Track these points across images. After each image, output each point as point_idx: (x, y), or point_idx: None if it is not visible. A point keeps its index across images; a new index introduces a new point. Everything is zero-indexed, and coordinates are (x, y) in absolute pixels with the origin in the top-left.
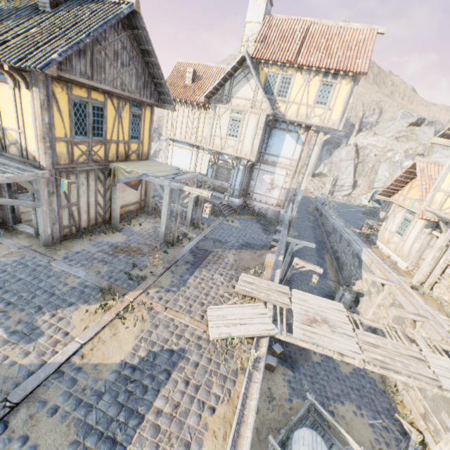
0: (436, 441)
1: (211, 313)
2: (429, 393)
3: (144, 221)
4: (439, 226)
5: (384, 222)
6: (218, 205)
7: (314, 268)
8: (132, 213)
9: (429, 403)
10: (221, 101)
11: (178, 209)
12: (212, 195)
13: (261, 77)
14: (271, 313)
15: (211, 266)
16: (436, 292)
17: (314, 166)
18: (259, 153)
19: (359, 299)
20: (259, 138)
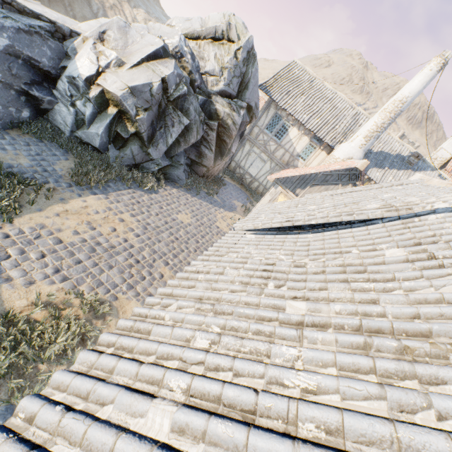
0: None
1: None
2: None
3: None
4: None
5: None
6: None
7: None
8: None
9: None
10: None
11: None
12: None
13: None
14: None
15: None
16: None
17: None
18: None
19: None
20: None
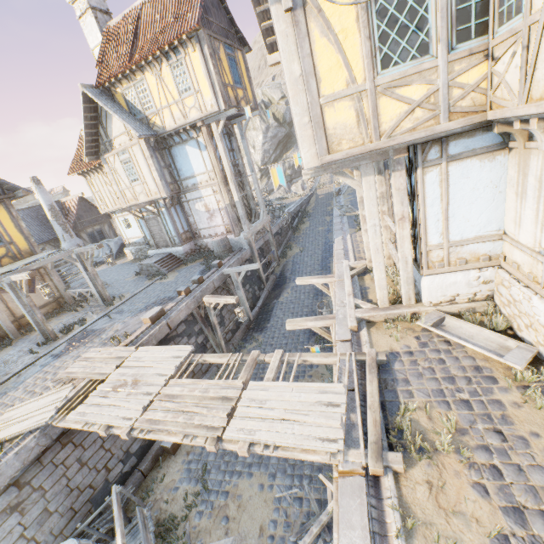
0: None
1: (1, 418)
2: None
3: (55, 320)
4: (385, 164)
5: None
6: (153, 265)
7: (225, 300)
8: (48, 316)
9: None
10: (108, 150)
11: (28, 302)
12: (158, 254)
13: (121, 101)
14: (72, 394)
15: (75, 351)
16: None
17: None
18: (171, 184)
19: None
20: (154, 169)
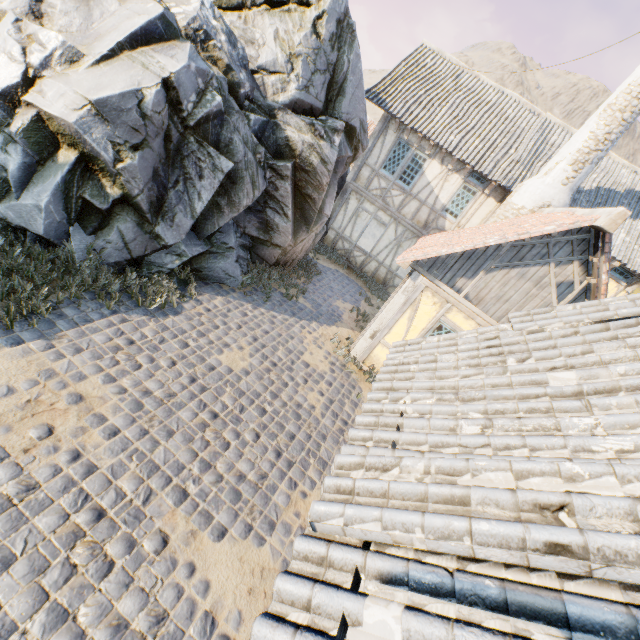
0: None
1: None
2: None
3: None
4: None
5: None
6: None
7: None
8: None
9: None
10: None
11: None
12: None
13: None
14: None
15: None
16: None
17: None
18: None
19: None
20: None
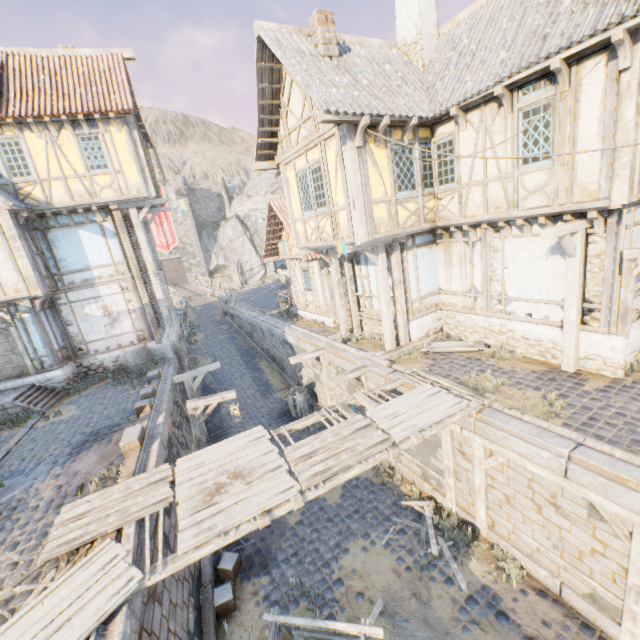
0: (445, 494)
1: None
2: (413, 446)
3: None
4: None
5: (292, 285)
6: (12, 404)
7: (222, 397)
8: None
9: (419, 458)
10: None
11: None
12: None
13: None
14: (131, 545)
15: None
16: (367, 330)
17: (205, 261)
18: (46, 278)
19: (315, 391)
20: (23, 254)
